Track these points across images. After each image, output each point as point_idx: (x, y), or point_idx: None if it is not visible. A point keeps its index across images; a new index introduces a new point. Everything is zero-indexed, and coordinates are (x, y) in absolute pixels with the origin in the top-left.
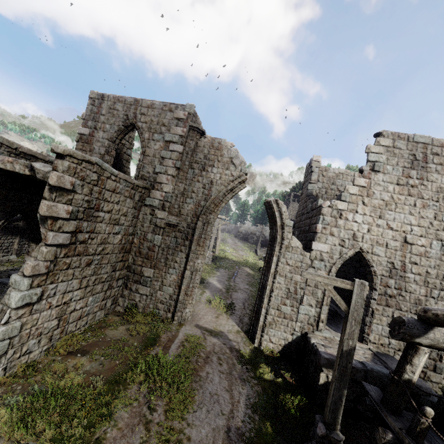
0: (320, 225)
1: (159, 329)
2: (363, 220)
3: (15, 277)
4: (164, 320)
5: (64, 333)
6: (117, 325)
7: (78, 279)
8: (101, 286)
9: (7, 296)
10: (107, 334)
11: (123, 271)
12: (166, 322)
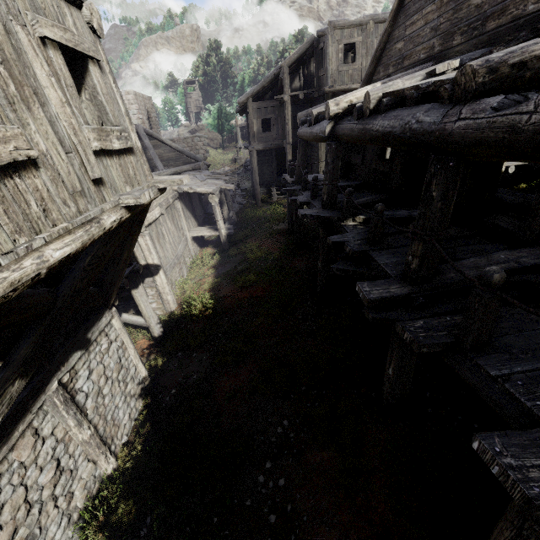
0: None
1: None
2: None
3: None
4: None
5: None
6: None
7: None
8: None
9: None
10: None
11: None
12: None
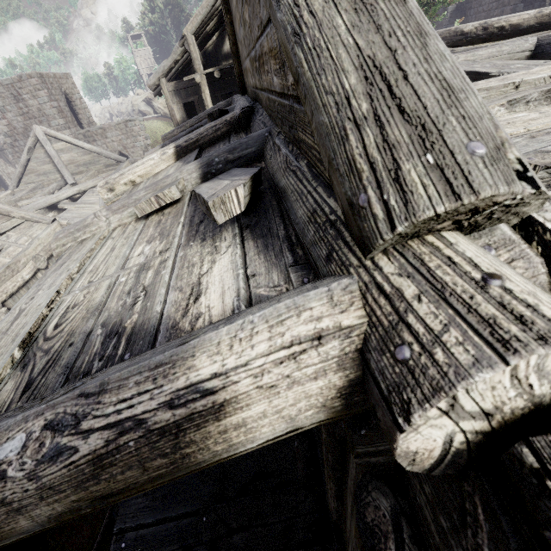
0: (10, 156)
1: None
2: (24, 143)
3: None
4: None
5: None
6: None
7: None
8: None
9: None
10: None
11: None
12: None
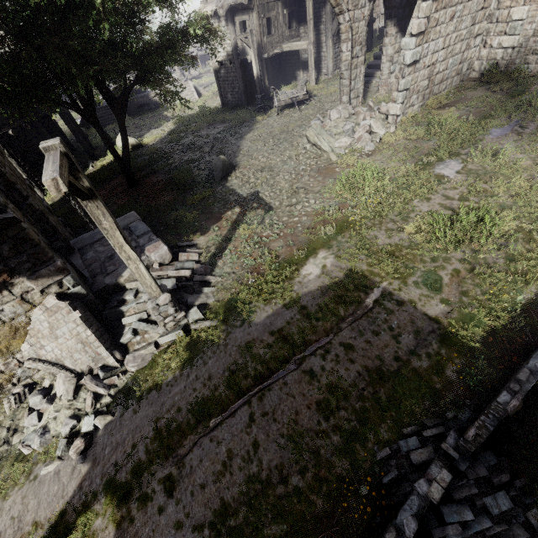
0: None
1: (528, 82)
2: None
3: (404, 40)
4: (534, 74)
5: (431, 95)
6: (475, 87)
7: (442, 38)
8: (460, 46)
9: (401, 58)
10: (466, 95)
11: (483, 24)
12: (537, 76)
